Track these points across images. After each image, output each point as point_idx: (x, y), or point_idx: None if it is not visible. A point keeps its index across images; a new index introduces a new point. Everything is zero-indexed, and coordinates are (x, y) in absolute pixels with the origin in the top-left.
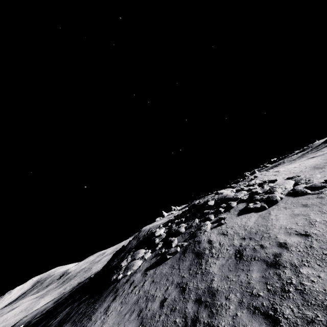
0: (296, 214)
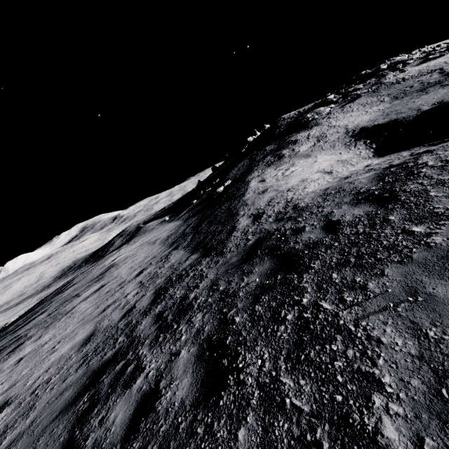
0: None
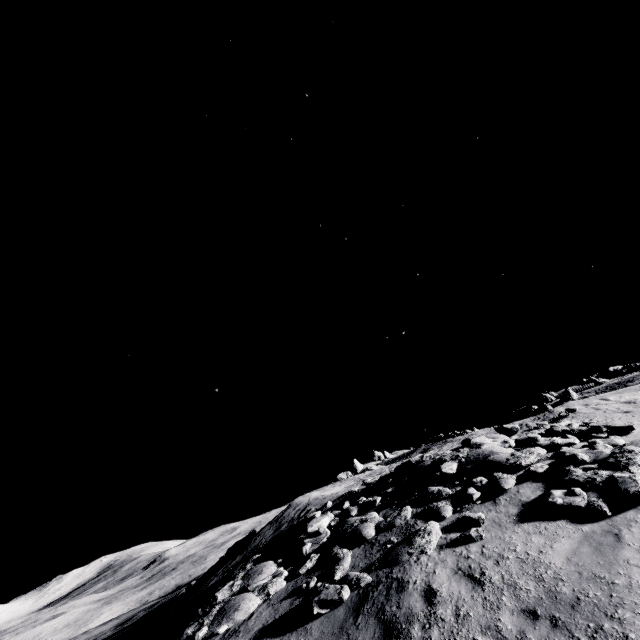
0: None
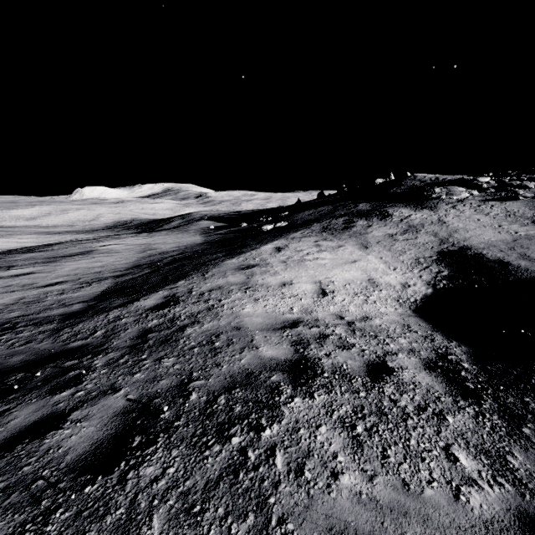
0: None
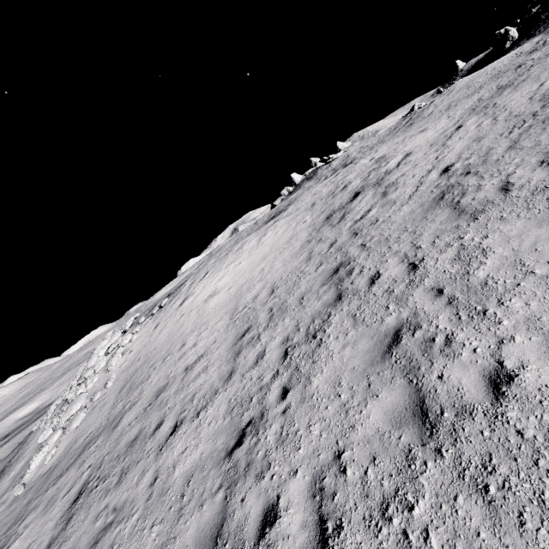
0: (2, 488)
